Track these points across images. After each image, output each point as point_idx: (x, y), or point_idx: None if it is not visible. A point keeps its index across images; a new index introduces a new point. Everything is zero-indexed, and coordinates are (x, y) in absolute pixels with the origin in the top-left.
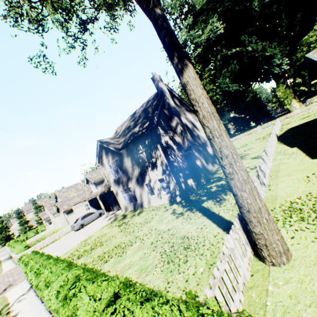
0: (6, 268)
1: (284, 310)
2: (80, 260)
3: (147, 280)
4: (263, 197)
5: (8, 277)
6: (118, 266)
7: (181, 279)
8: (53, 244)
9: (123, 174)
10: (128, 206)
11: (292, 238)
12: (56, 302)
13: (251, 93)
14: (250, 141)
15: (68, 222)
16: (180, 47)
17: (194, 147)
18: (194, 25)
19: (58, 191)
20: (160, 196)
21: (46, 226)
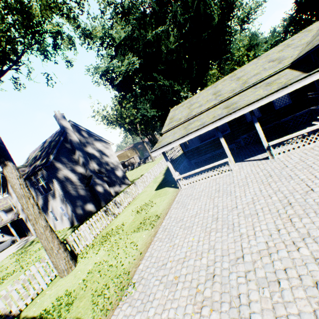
0: None
1: (41, 302)
2: None
3: None
4: (105, 225)
5: None
6: None
7: None
8: None
9: None
10: None
11: (85, 258)
12: None
13: None
14: None
15: None
16: (3, 152)
17: (97, 175)
18: (116, 55)
19: None
20: (63, 222)
21: None
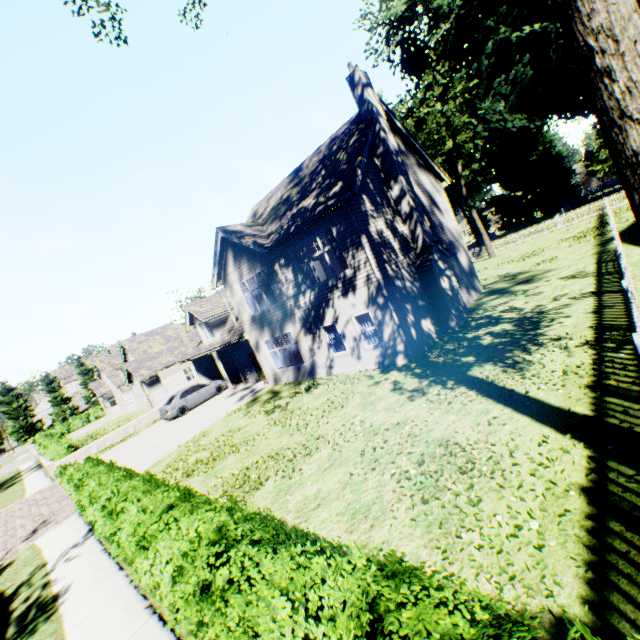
0: (33, 486)
1: None
2: (192, 481)
3: (378, 540)
4: None
5: (39, 505)
6: (289, 501)
7: (477, 544)
8: (124, 444)
9: (272, 304)
10: (280, 373)
11: None
12: (172, 592)
13: (541, 144)
14: (543, 247)
15: (150, 402)
16: None
17: (436, 249)
18: None
19: (129, 341)
20: (358, 355)
21: (106, 409)
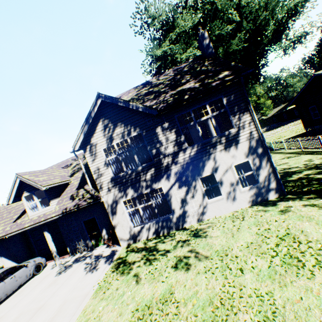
0: None
1: None
2: None
3: None
4: None
5: None
6: None
7: None
8: None
9: (140, 165)
10: (139, 230)
11: None
12: None
13: None
14: None
15: None
16: None
17: None
18: (174, 44)
19: None
20: (233, 197)
21: None
